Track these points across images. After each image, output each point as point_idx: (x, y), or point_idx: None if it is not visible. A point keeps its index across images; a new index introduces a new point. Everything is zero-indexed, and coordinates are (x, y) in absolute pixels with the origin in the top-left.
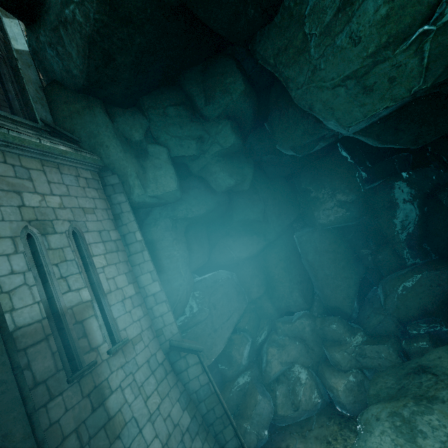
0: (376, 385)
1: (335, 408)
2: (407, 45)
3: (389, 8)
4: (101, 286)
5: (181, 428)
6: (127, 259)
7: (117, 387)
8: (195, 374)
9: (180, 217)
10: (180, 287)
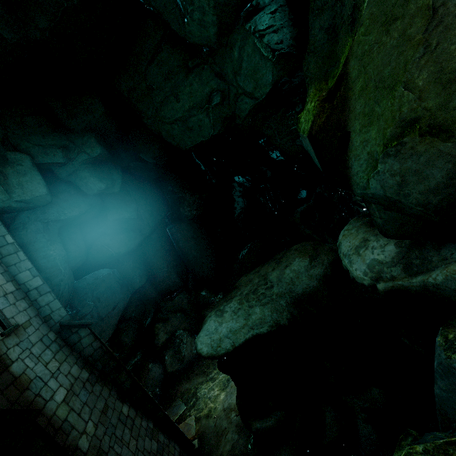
0: (215, 306)
1: None
2: (202, 111)
3: (191, 88)
4: None
5: (82, 380)
6: (0, 261)
7: (16, 358)
8: (88, 342)
9: (52, 219)
10: (61, 282)
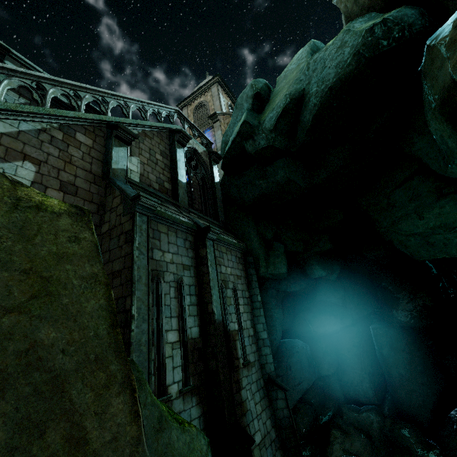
0: None
1: None
2: (452, 231)
3: (440, 210)
4: (241, 324)
5: (270, 437)
6: (251, 311)
7: (244, 386)
8: (281, 406)
9: (282, 290)
10: (274, 340)
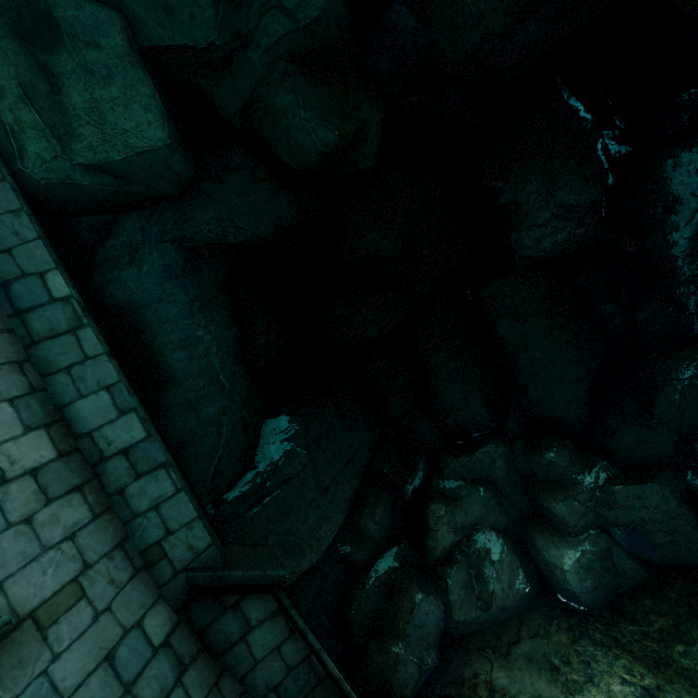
0: None
1: (555, 597)
2: None
3: None
4: None
5: None
6: (23, 355)
7: None
8: (270, 642)
9: (206, 241)
10: (222, 416)
